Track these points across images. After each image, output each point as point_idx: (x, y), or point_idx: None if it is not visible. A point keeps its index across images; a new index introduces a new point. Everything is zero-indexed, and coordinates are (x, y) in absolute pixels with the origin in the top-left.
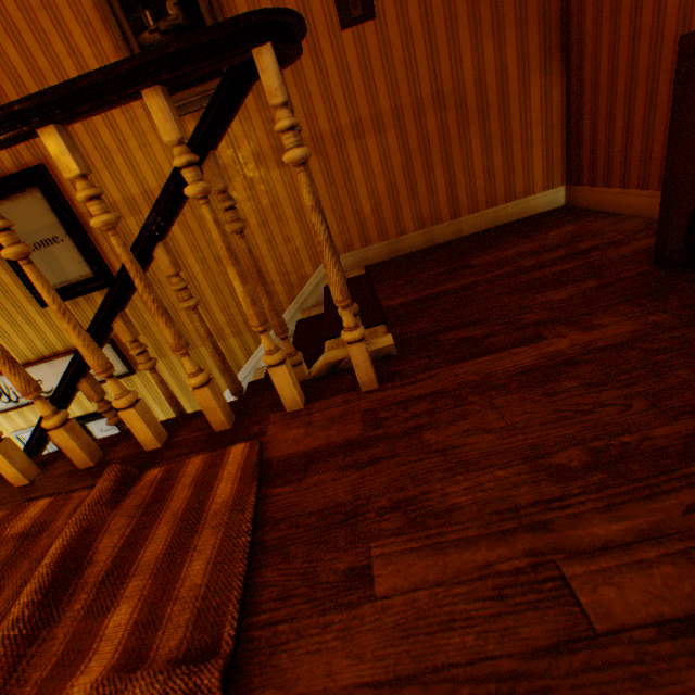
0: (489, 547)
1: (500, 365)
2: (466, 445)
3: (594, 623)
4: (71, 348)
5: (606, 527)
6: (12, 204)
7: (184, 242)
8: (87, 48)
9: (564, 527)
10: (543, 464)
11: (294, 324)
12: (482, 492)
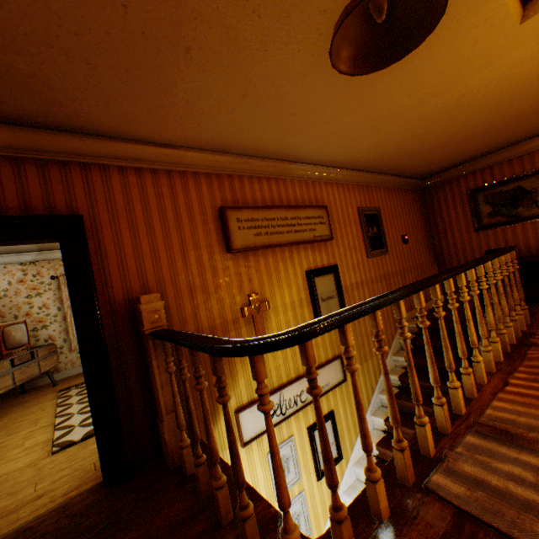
0: None
1: None
2: None
3: None
4: (320, 362)
5: None
6: (322, 278)
7: None
8: (354, 232)
9: None
10: None
11: (396, 345)
12: None
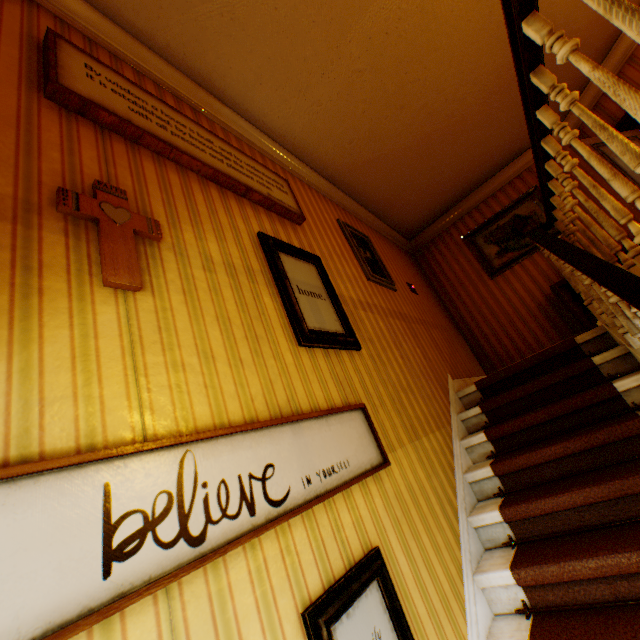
0: None
1: None
2: None
3: None
4: (316, 409)
5: None
6: (294, 260)
7: (389, 339)
8: (339, 241)
9: None
10: None
11: (459, 424)
12: None
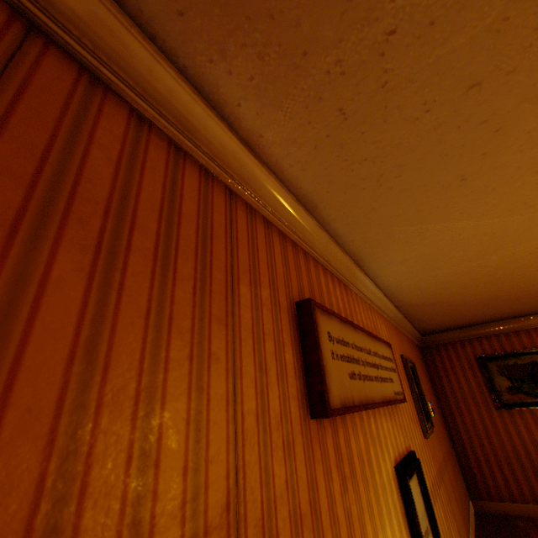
0: None
1: None
2: None
3: None
4: None
5: None
6: (410, 482)
7: (447, 533)
8: (406, 390)
9: None
10: None
11: None
12: None
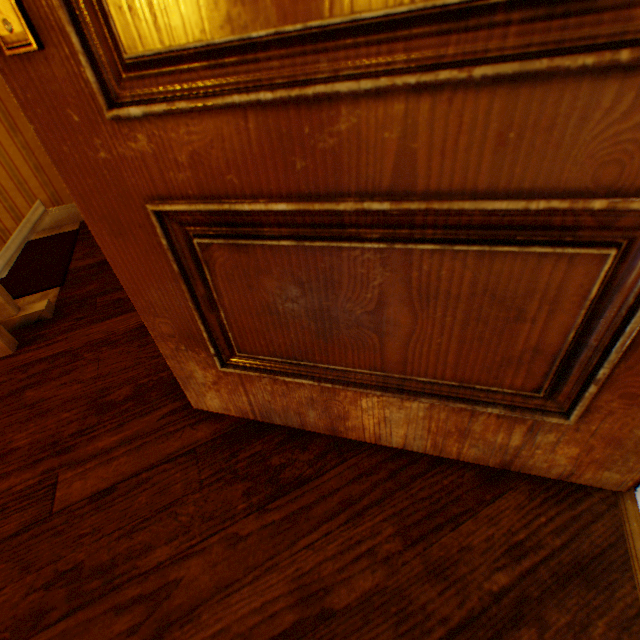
0: (19, 475)
1: (127, 323)
2: (56, 397)
3: (56, 508)
4: None
5: (109, 440)
6: None
7: None
8: None
9: (82, 446)
10: (101, 402)
11: None
12: (43, 433)
